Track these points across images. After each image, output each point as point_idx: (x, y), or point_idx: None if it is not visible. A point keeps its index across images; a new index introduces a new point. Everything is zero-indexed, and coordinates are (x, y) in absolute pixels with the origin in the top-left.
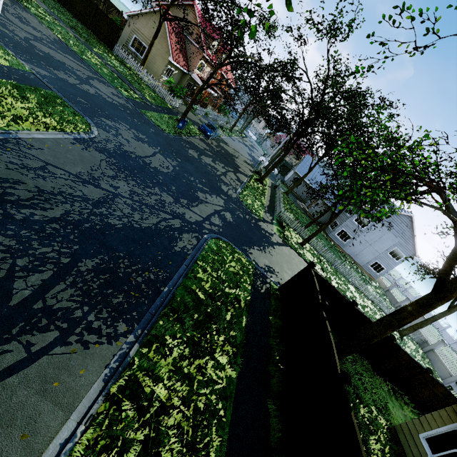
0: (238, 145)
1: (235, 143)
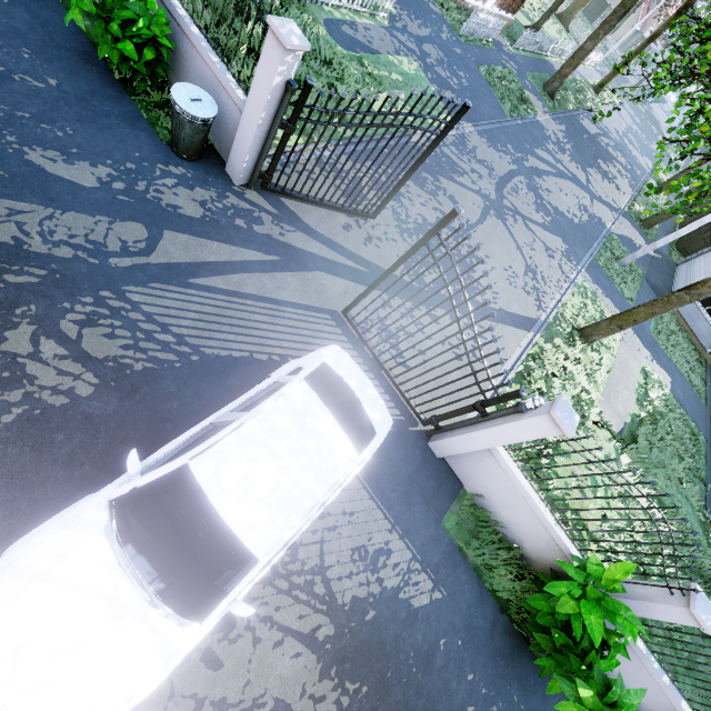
0: (659, 111)
1: (656, 109)
